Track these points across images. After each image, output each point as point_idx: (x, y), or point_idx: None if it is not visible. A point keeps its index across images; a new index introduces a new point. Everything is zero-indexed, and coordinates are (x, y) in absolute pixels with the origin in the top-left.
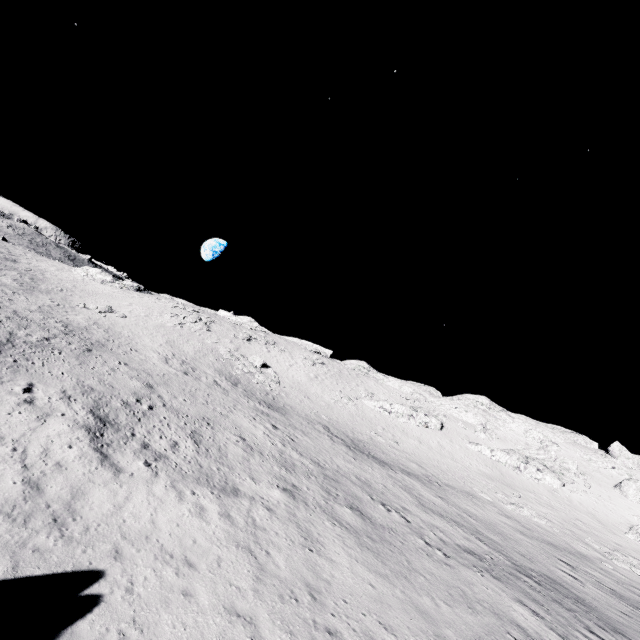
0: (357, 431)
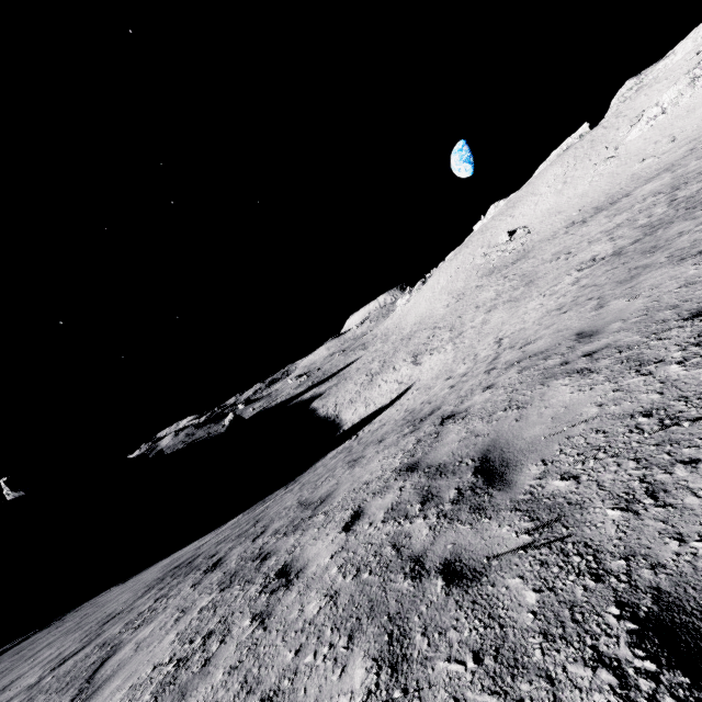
0: (614, 187)
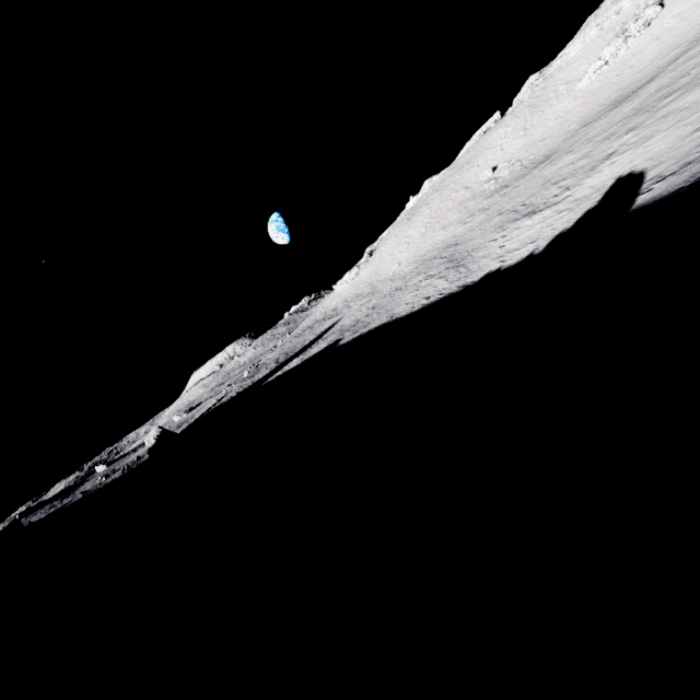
0: (603, 102)
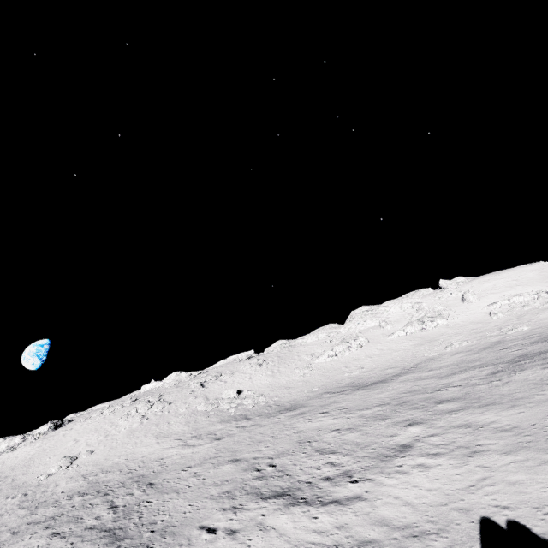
0: (339, 380)
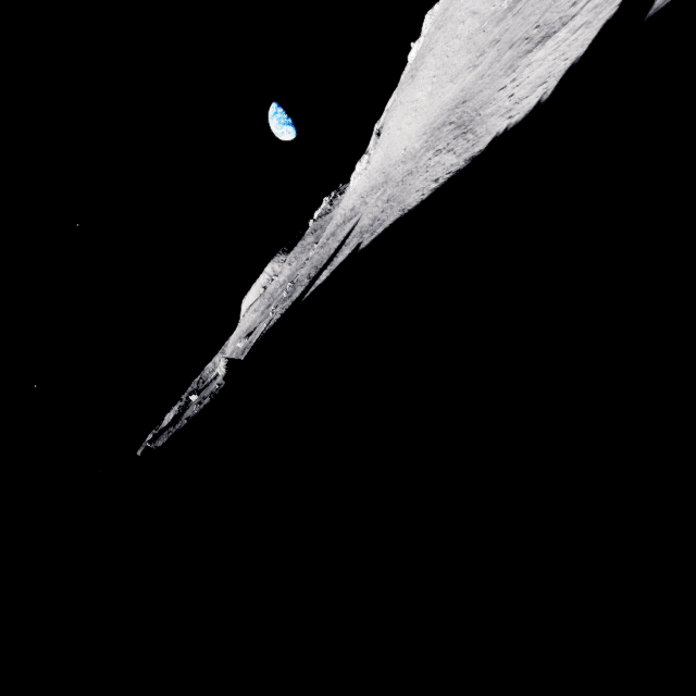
0: None
